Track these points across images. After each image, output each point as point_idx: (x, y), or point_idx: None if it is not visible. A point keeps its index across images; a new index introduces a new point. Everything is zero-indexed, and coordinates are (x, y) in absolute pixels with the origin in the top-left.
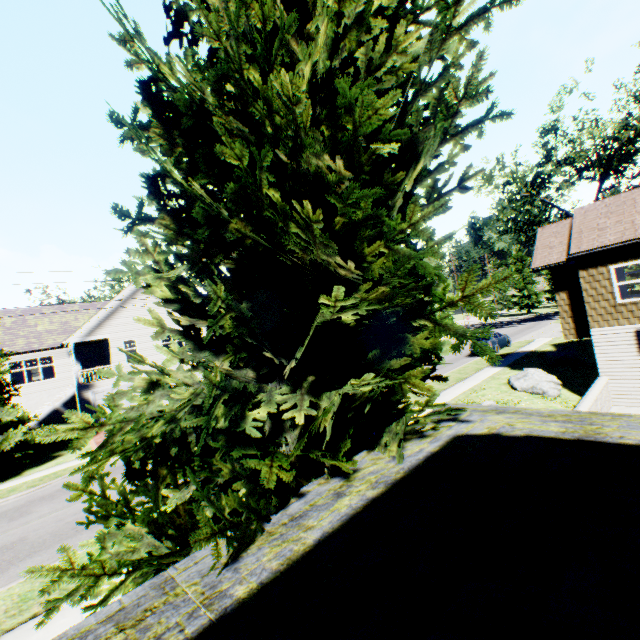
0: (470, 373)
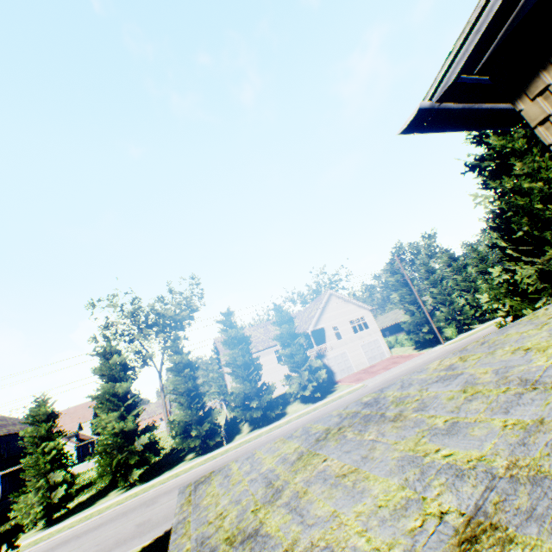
0: None
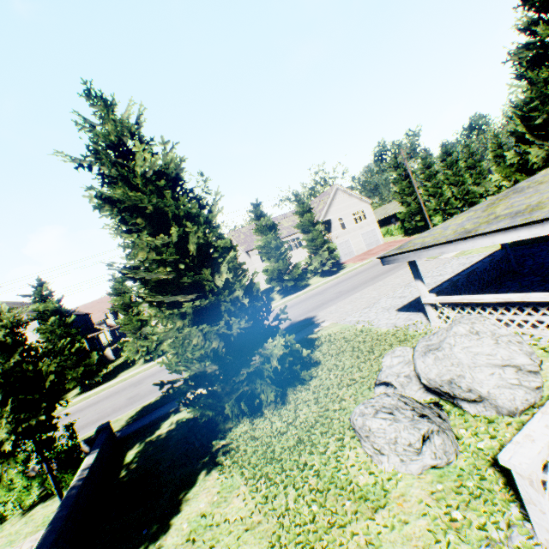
0: None
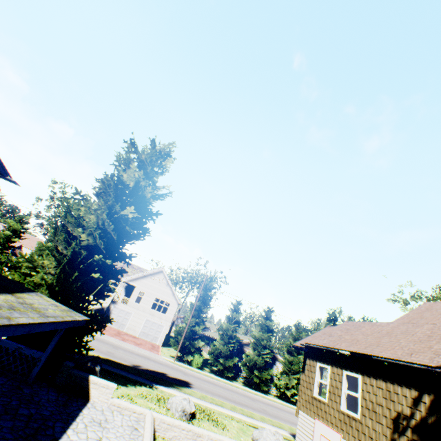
0: (265, 421)
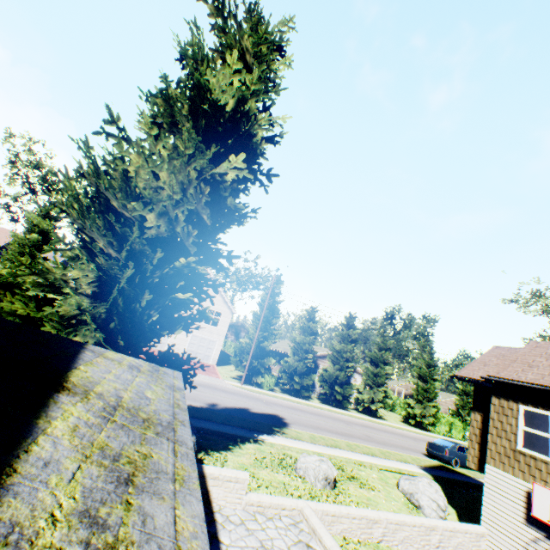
0: (389, 457)
